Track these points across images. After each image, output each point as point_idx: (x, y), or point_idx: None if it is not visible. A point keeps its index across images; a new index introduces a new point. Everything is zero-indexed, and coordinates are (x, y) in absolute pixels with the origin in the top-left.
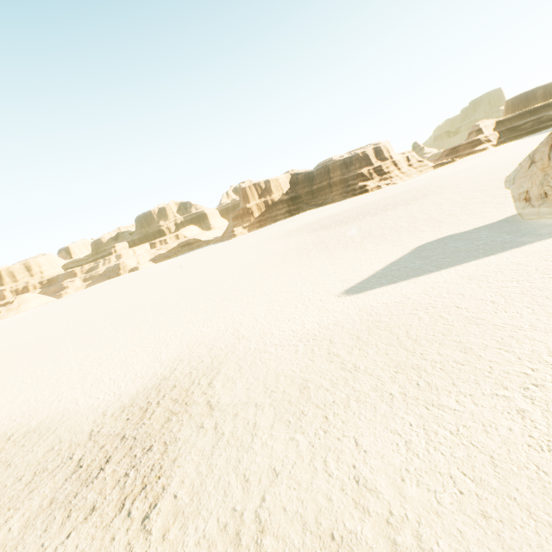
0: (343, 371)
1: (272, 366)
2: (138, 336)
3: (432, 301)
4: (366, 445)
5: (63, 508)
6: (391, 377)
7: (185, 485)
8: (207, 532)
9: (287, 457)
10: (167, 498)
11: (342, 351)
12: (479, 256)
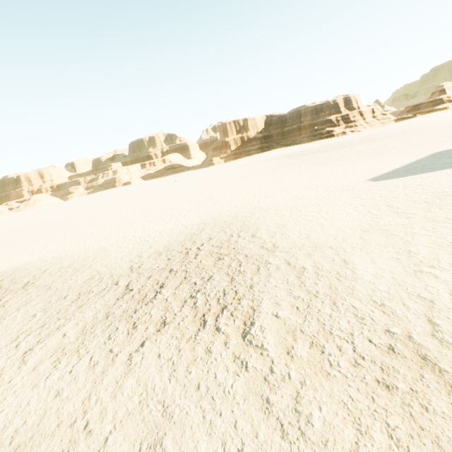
0: (436, 222)
1: (325, 223)
2: (149, 214)
3: None
4: None
5: (124, 321)
6: None
7: (284, 307)
8: (363, 353)
9: (430, 286)
10: (266, 318)
11: (415, 211)
12: None
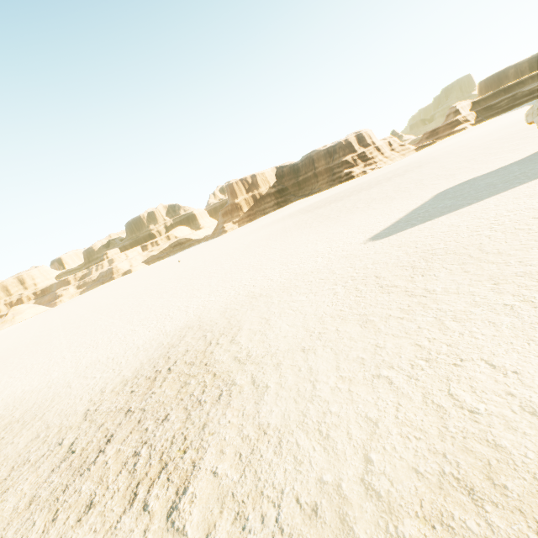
0: (413, 297)
1: (309, 311)
2: (137, 318)
3: (493, 221)
4: (512, 365)
5: (46, 509)
6: (491, 289)
7: (227, 456)
8: (284, 523)
9: (381, 399)
10: (202, 478)
11: (399, 281)
12: (524, 181)
